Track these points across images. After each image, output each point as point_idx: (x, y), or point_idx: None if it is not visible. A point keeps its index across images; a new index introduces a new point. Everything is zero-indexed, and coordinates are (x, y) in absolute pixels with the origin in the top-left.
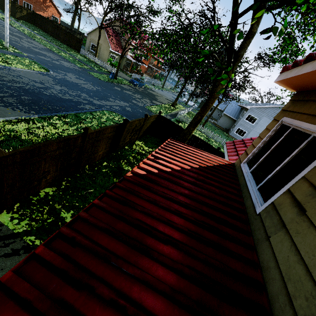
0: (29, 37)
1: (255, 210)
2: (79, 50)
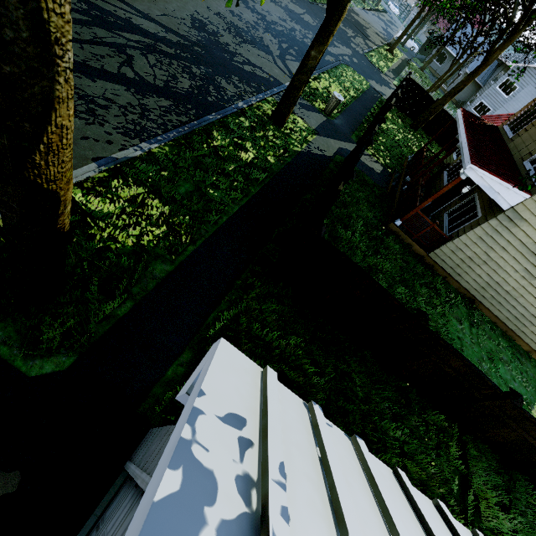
0: None
1: (509, 138)
2: None
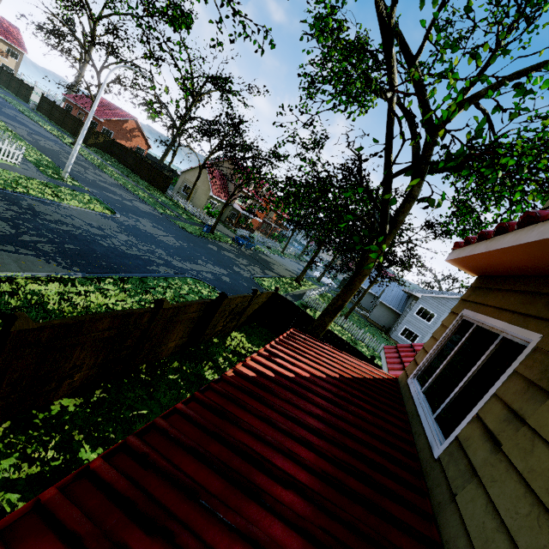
0: (99, 168)
1: (432, 453)
2: (165, 190)
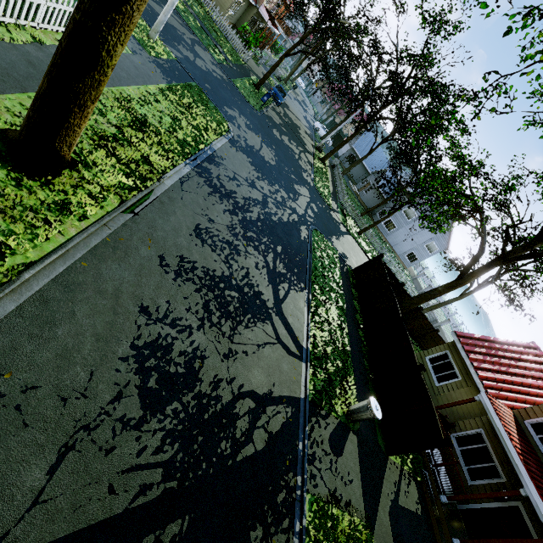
0: None
1: None
2: None
